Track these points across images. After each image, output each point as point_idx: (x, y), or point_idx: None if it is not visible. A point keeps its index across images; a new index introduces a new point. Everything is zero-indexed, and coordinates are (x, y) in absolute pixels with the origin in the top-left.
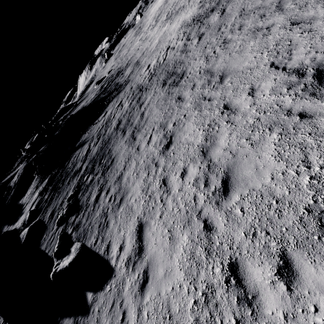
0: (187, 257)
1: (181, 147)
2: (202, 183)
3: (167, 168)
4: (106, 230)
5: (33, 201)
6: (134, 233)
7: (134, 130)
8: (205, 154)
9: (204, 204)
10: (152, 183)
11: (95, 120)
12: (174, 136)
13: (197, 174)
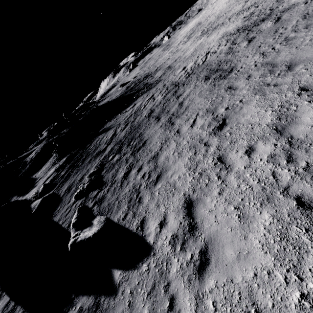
0: (275, 238)
1: (242, 127)
2: (282, 159)
3: (222, 147)
4: (138, 206)
5: (48, 176)
6: (180, 210)
7: (172, 116)
8: (281, 132)
9: (292, 180)
10: (202, 160)
11: (122, 111)
12: (229, 119)
13: (272, 151)
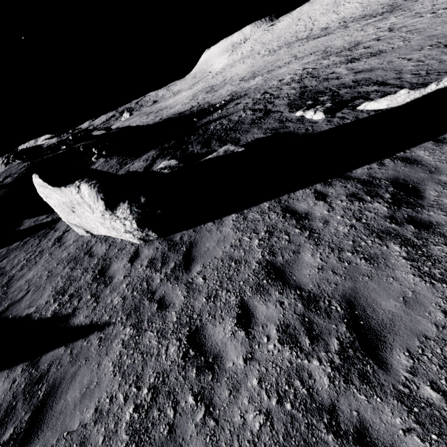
0: None
1: None
2: None
3: None
4: None
5: (141, 166)
6: None
7: (358, 71)
8: None
9: None
10: None
11: (215, 112)
12: None
13: None
